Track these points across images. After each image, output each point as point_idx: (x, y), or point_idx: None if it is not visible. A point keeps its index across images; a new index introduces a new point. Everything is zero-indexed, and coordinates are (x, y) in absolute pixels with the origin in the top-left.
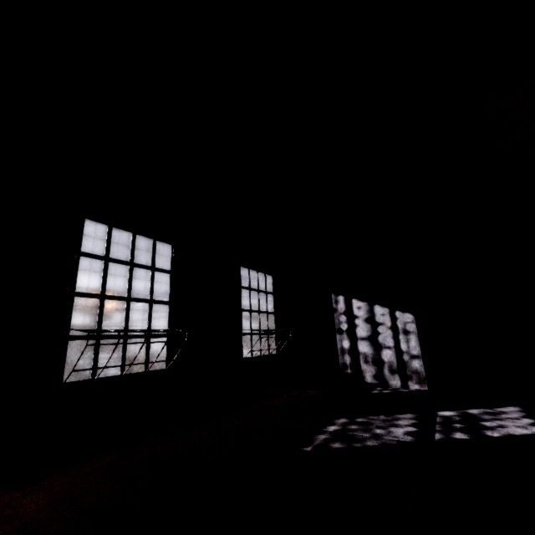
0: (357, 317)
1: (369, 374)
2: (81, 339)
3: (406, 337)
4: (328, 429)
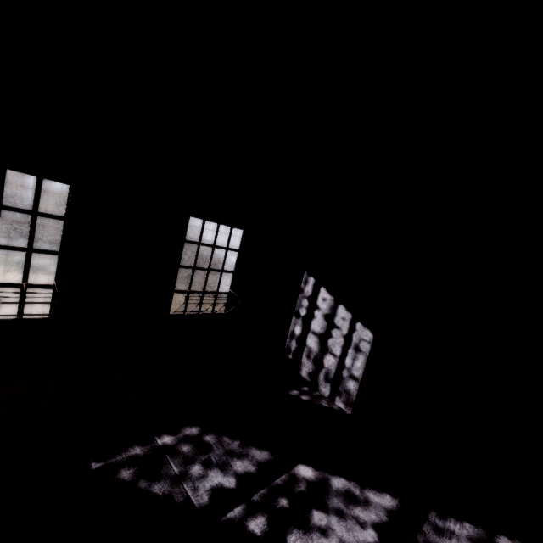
0: (318, 308)
1: (306, 370)
2: None
3: (355, 354)
4: (159, 439)
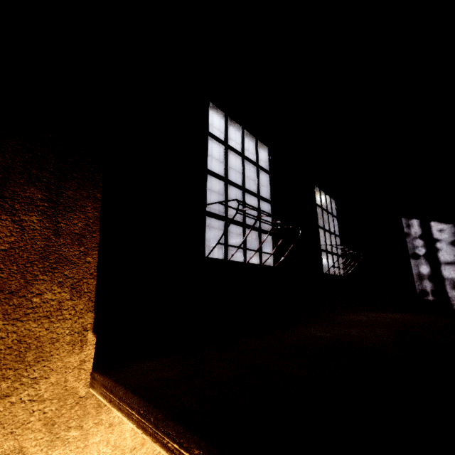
0: (438, 240)
1: None
2: (214, 217)
3: None
4: None
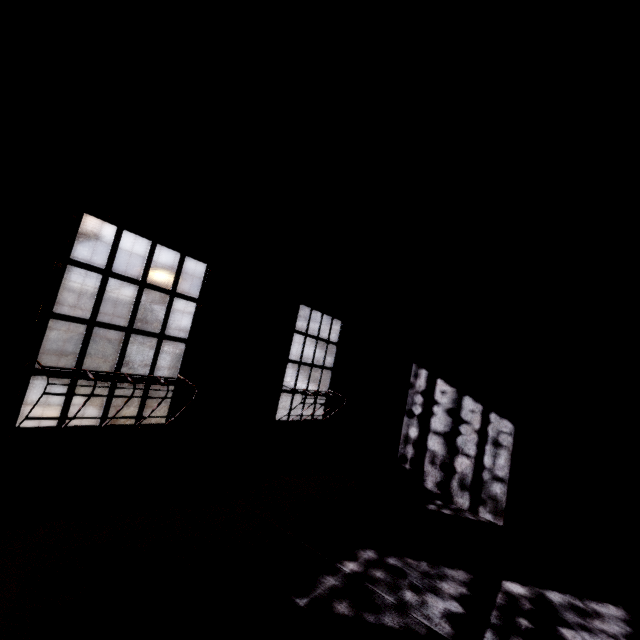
0: (437, 403)
1: (432, 480)
2: (50, 375)
3: (495, 450)
4: (343, 566)
